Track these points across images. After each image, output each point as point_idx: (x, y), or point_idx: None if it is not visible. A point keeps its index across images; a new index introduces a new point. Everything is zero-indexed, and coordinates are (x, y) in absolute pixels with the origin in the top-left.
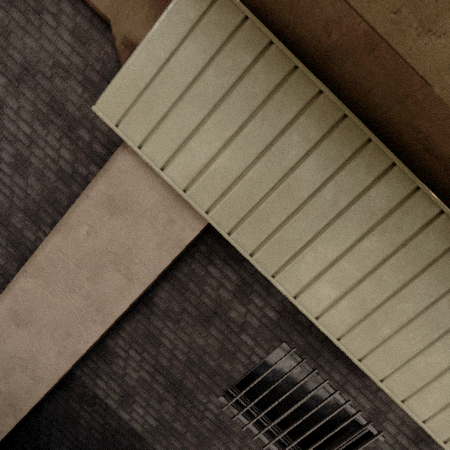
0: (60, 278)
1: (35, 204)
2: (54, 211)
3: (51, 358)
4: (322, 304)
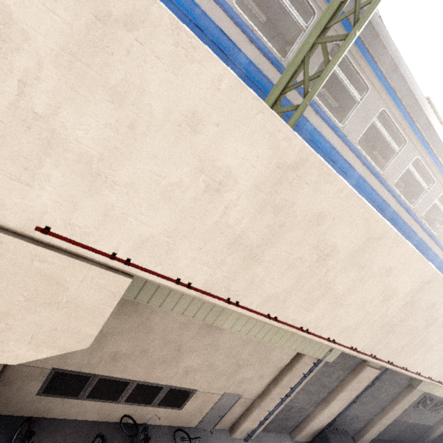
0: (397, 410)
1: (388, 399)
2: (391, 398)
3: (390, 421)
4: (439, 393)
